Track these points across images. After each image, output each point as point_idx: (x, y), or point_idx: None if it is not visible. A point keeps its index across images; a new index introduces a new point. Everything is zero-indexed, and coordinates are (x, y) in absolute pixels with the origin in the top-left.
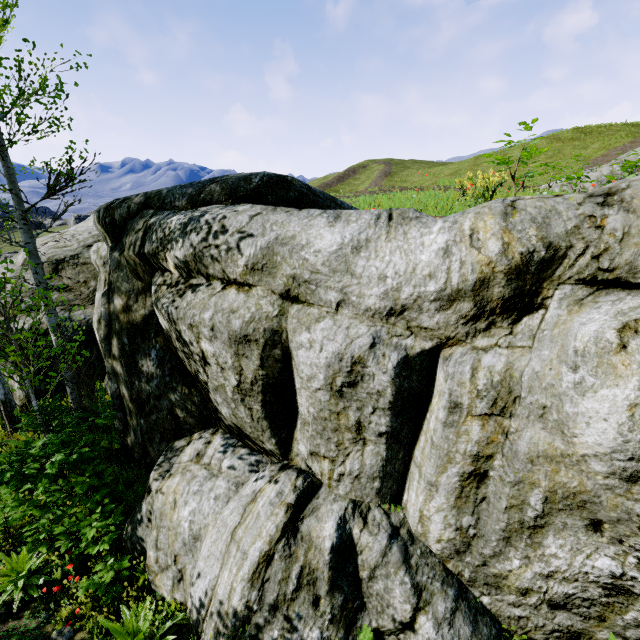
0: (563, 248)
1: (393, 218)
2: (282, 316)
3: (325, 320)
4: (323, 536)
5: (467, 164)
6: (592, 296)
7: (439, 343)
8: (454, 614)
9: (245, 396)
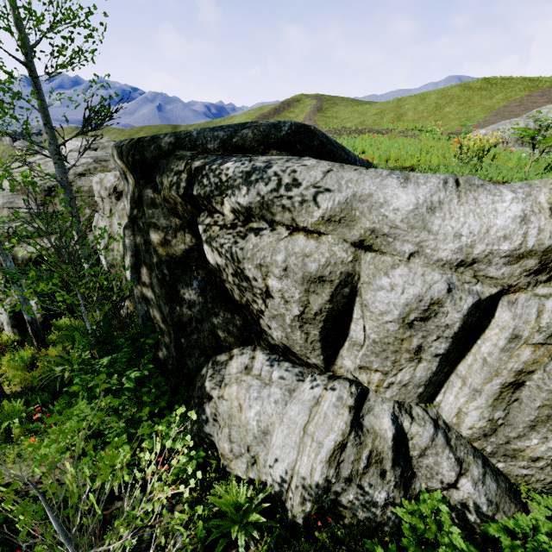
0: None
1: (460, 184)
2: (356, 262)
3: (400, 267)
4: (384, 429)
5: (391, 105)
6: None
7: (501, 289)
8: (484, 476)
9: (305, 323)
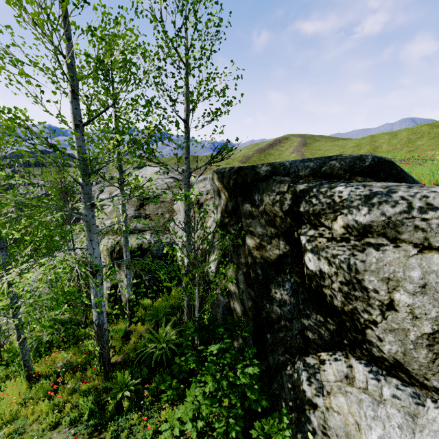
0: None
1: None
2: None
3: None
4: None
5: (366, 140)
6: None
7: None
8: None
9: (437, 343)
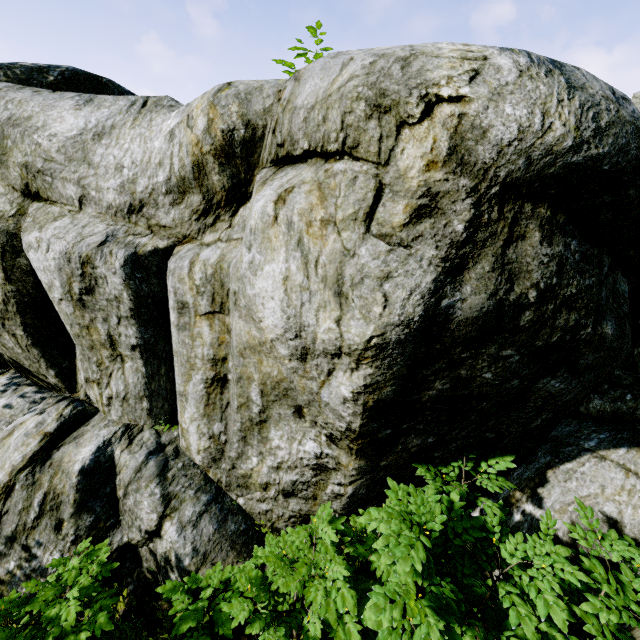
0: (260, 127)
1: (147, 105)
2: (21, 216)
3: (63, 219)
4: (75, 460)
5: None
6: (274, 175)
7: (177, 243)
8: (201, 516)
9: (4, 320)
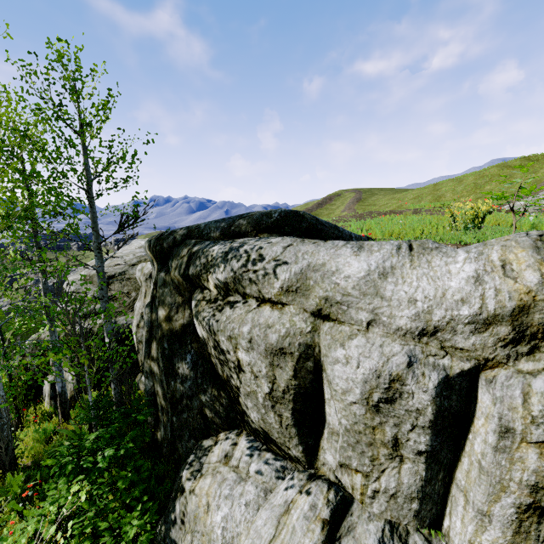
0: None
1: (413, 248)
2: (315, 332)
3: (357, 337)
4: None
5: (427, 189)
6: None
7: (477, 364)
8: None
9: (276, 403)
